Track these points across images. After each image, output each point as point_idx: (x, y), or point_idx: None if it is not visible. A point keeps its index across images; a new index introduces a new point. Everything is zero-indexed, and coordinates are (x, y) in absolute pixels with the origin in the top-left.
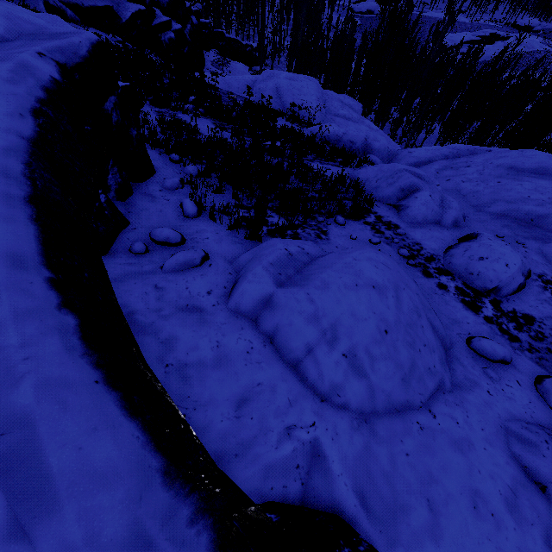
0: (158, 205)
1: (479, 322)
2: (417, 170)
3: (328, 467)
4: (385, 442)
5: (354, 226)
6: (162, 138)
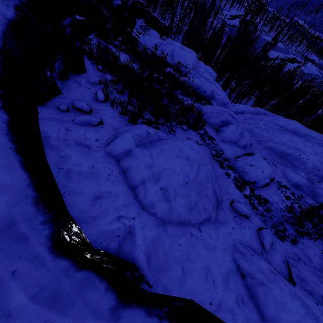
0: (82, 89)
1: (241, 196)
2: (233, 113)
3: (135, 240)
4: (170, 236)
5: (191, 133)
6: (96, 55)
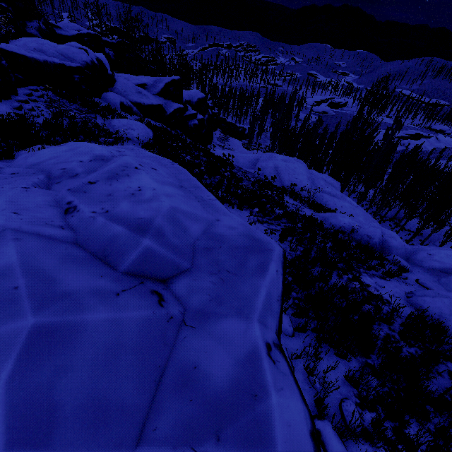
0: None
1: None
2: None
3: None
4: None
5: None
6: None
